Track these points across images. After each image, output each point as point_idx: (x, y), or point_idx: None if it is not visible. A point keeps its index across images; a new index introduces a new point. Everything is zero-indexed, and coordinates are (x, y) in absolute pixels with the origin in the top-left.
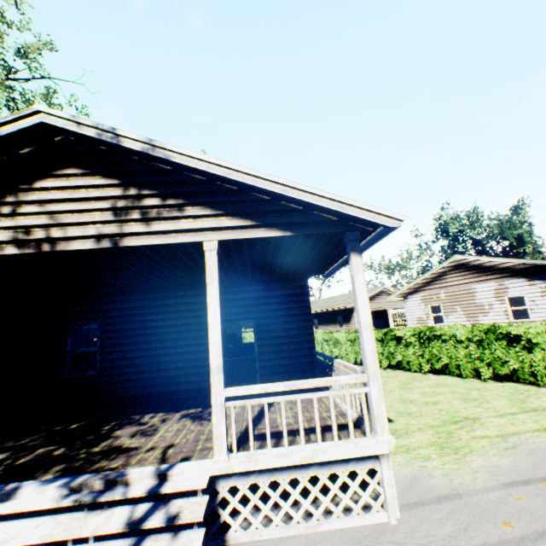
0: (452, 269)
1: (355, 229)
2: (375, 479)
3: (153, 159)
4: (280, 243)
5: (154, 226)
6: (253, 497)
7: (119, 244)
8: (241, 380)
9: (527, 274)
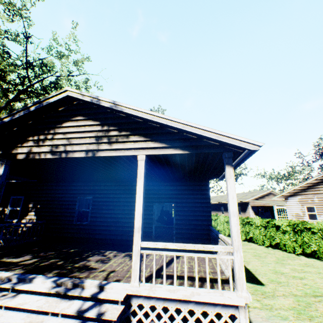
0: None
1: (229, 151)
2: (235, 322)
3: (117, 111)
4: (182, 157)
5: (114, 146)
6: (152, 314)
7: (95, 155)
8: (165, 239)
9: None
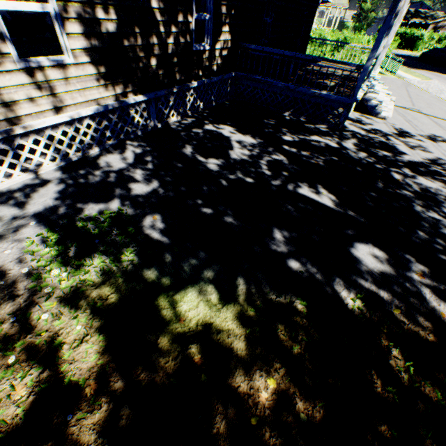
0: None
1: None
2: None
3: None
4: None
5: None
6: None
7: None
8: None
9: None
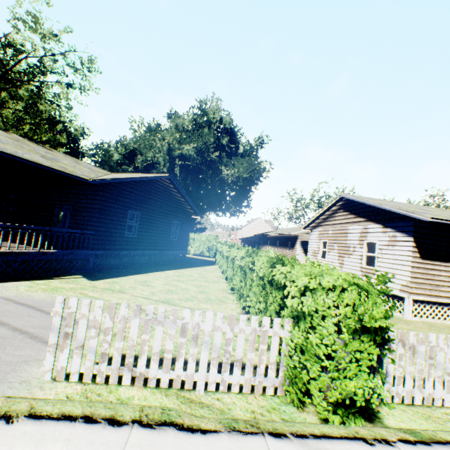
0: (341, 207)
1: None
2: None
3: None
4: None
5: None
6: None
7: None
8: None
9: (384, 220)
